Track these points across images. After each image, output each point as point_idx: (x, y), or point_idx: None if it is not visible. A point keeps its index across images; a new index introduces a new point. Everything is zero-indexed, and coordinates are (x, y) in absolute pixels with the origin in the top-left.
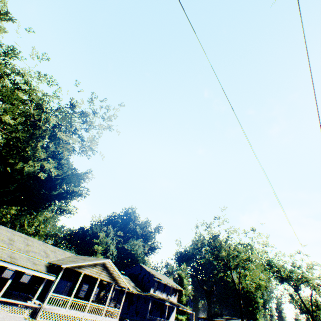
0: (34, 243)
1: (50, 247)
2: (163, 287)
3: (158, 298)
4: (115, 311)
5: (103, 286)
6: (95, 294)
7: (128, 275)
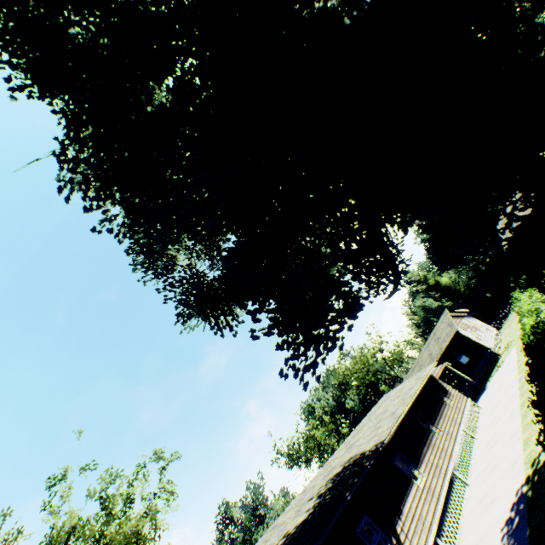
0: None
1: None
2: None
3: None
4: None
5: None
6: None
7: None
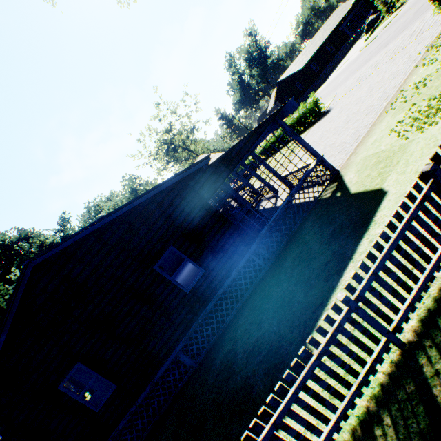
0: None
1: None
2: None
3: None
4: None
5: None
6: None
7: None
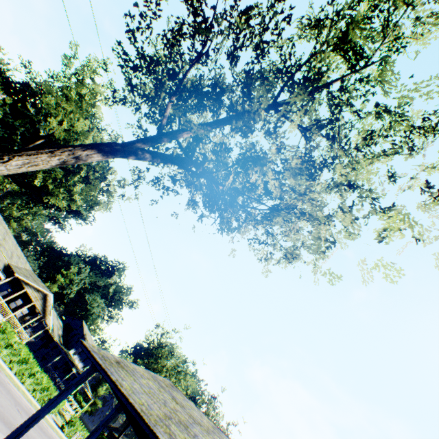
0: (10, 239)
1: (19, 251)
2: (86, 357)
3: (71, 360)
4: (26, 336)
5: (33, 312)
6: (23, 314)
7: (66, 323)
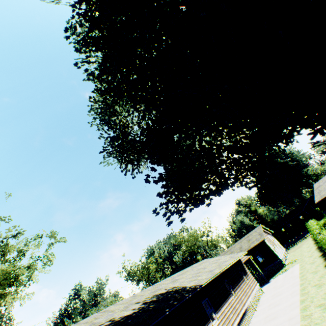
0: None
1: None
2: None
3: None
4: None
5: None
6: None
7: None
